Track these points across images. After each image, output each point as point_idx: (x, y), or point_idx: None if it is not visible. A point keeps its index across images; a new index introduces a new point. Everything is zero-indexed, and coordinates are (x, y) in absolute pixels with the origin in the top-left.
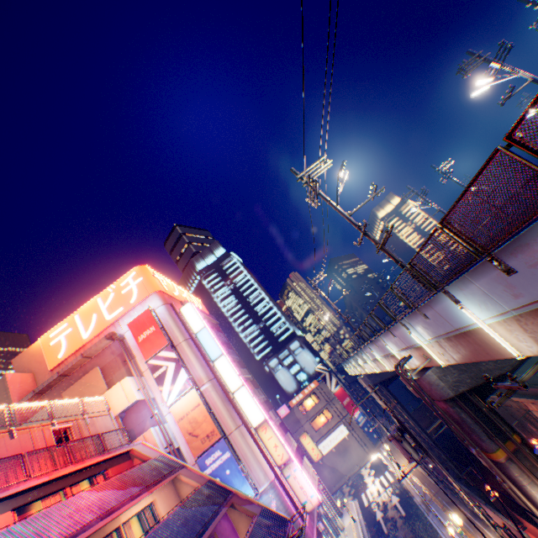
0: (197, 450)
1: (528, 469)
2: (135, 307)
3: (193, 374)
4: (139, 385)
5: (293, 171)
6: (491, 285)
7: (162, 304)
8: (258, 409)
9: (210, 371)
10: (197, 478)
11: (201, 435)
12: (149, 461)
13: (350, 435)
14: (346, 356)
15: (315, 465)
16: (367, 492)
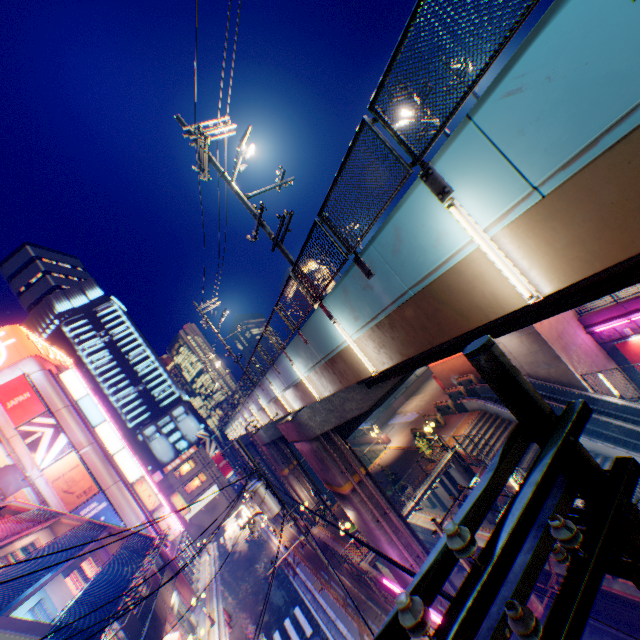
0: (73, 504)
1: (296, 476)
2: (3, 370)
3: (73, 439)
4: (10, 450)
5: (196, 304)
6: (262, 392)
7: (40, 370)
8: (138, 467)
9: (92, 436)
10: (79, 519)
11: (78, 492)
12: (32, 510)
13: (221, 494)
14: (227, 421)
15: (183, 525)
16: (226, 534)
